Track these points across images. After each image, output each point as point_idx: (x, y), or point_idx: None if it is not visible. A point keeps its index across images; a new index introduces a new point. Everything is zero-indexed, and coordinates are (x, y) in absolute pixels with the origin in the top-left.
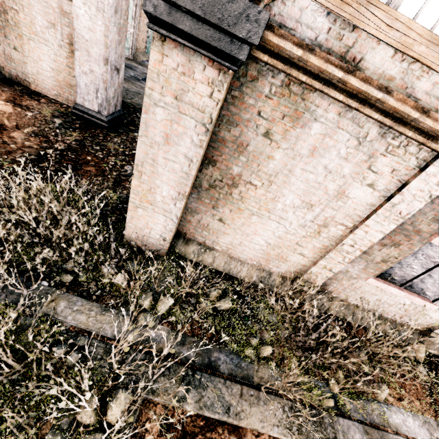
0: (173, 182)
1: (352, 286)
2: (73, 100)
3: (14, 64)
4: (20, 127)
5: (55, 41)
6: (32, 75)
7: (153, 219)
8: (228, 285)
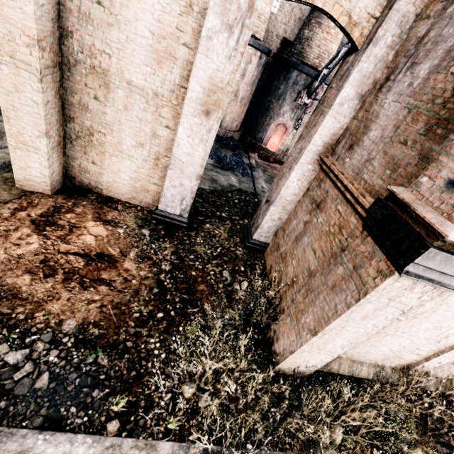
0: (351, 337)
1: (449, 368)
2: (147, 201)
3: (88, 175)
4: (125, 253)
5: (140, 157)
6: (107, 183)
7: (314, 357)
8: (357, 389)
